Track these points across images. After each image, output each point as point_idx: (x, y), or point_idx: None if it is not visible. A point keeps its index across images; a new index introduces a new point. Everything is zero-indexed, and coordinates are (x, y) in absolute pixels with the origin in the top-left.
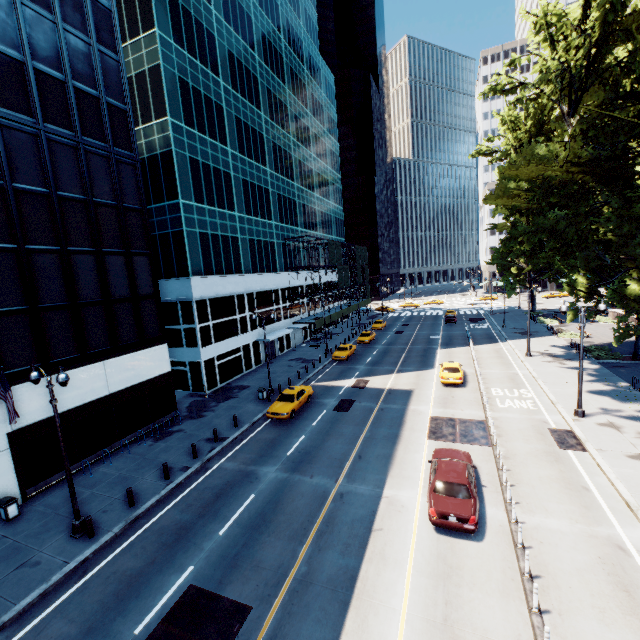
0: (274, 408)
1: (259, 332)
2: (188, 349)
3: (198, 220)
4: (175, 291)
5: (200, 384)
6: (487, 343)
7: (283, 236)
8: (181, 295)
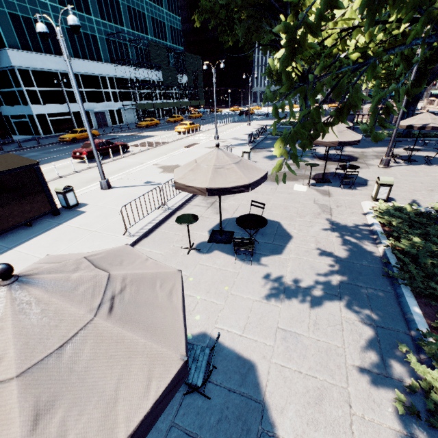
0: (63, 136)
1: (89, 106)
2: (24, 106)
3: (5, 1)
4: (1, 60)
5: (38, 130)
6: (242, 122)
7: (106, 32)
8: (6, 64)
